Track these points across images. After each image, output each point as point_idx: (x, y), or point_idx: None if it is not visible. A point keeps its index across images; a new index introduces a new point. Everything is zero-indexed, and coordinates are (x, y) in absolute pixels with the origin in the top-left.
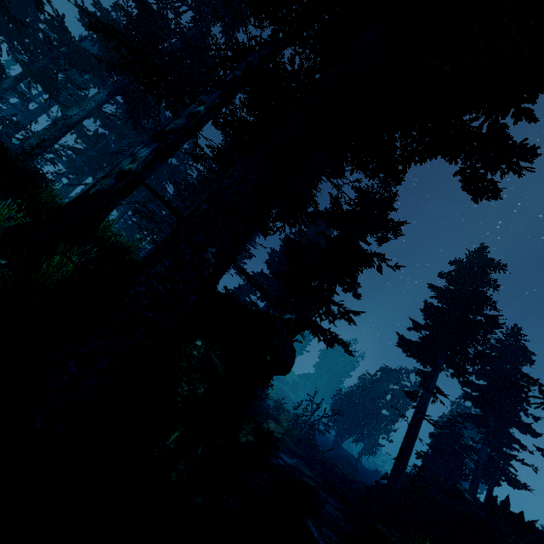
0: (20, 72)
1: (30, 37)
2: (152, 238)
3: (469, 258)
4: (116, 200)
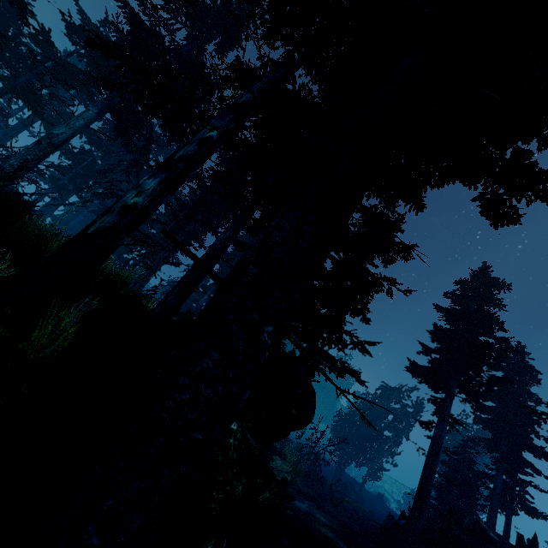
0: (0, 87)
1: (11, 51)
2: (145, 263)
3: (473, 278)
4: (118, 239)
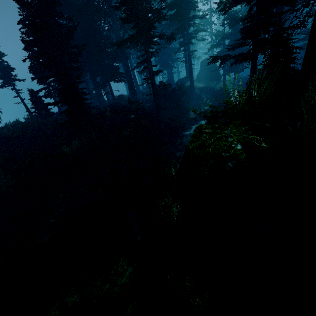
0: None
1: None
2: None
3: None
4: None
